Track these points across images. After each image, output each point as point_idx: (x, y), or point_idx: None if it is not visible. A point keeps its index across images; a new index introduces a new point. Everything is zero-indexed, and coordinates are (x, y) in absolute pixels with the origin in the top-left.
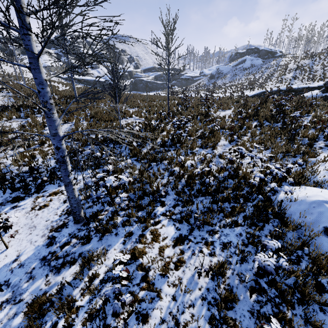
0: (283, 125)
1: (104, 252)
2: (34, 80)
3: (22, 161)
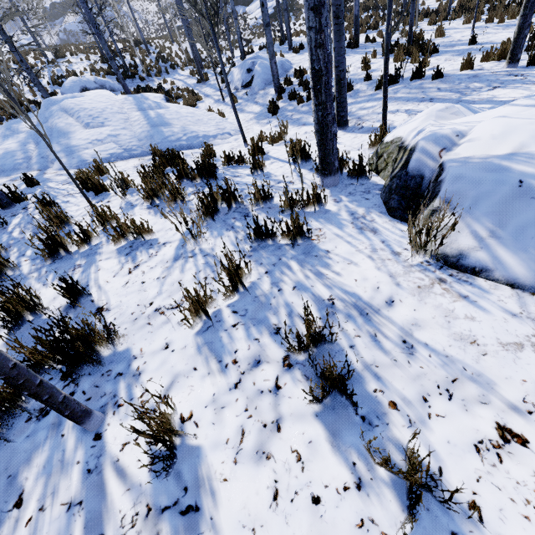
0: None
1: None
2: None
3: None
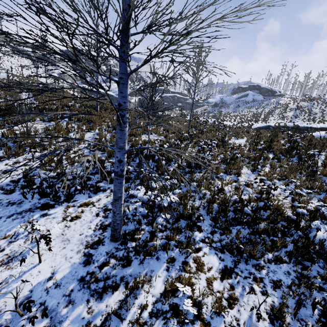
0: (299, 161)
1: (155, 280)
2: (119, 94)
3: (49, 165)
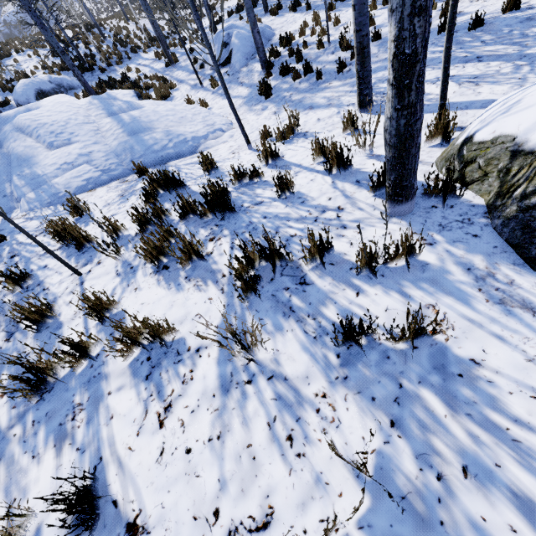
0: None
1: None
2: None
3: None
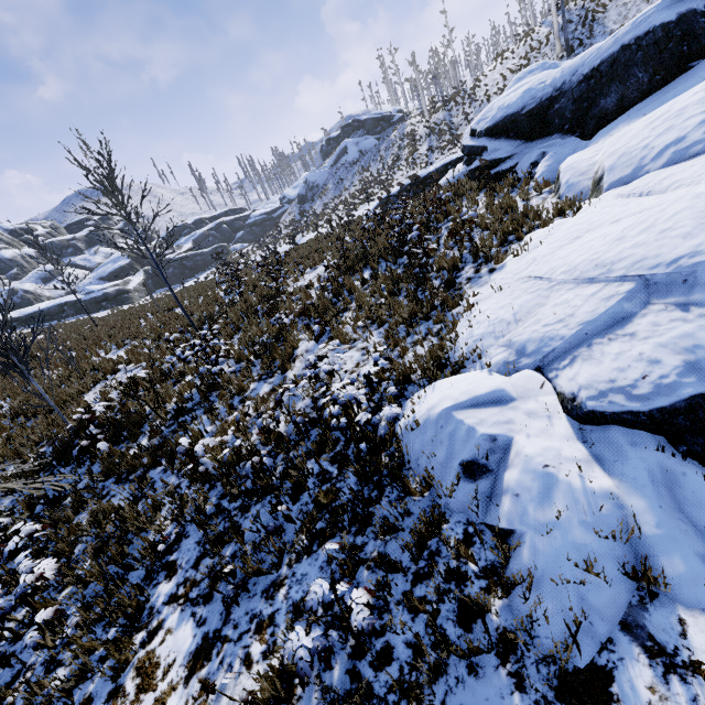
0: (410, 259)
1: None
2: None
3: None
